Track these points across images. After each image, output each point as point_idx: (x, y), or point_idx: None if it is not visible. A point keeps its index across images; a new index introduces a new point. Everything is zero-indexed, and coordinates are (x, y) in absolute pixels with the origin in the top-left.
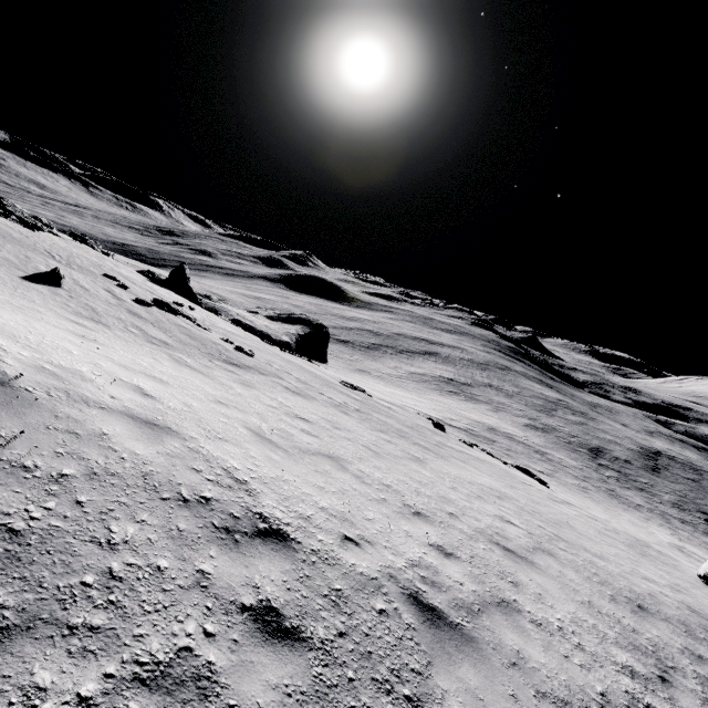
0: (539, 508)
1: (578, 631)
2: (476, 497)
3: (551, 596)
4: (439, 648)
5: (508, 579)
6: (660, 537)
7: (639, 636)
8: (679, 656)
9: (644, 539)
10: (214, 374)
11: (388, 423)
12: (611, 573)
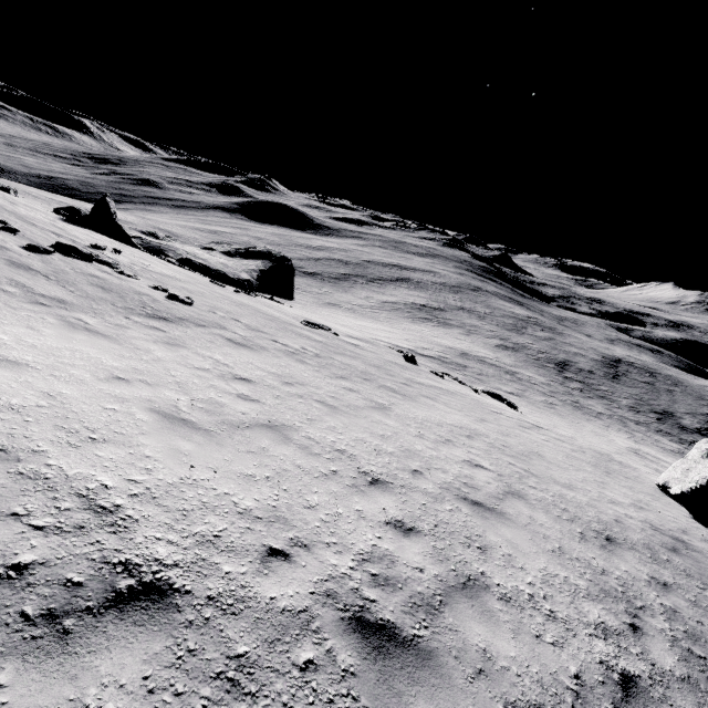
0: (509, 441)
1: (549, 593)
2: (444, 442)
3: (521, 554)
4: (386, 691)
5: (475, 544)
6: (619, 443)
7: (609, 577)
8: (647, 590)
9: (606, 451)
10: (126, 336)
11: (352, 365)
12: (580, 505)
